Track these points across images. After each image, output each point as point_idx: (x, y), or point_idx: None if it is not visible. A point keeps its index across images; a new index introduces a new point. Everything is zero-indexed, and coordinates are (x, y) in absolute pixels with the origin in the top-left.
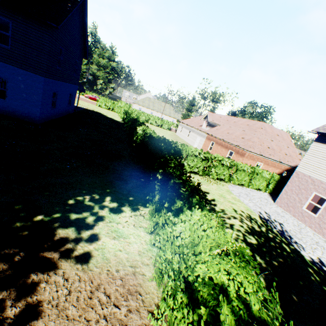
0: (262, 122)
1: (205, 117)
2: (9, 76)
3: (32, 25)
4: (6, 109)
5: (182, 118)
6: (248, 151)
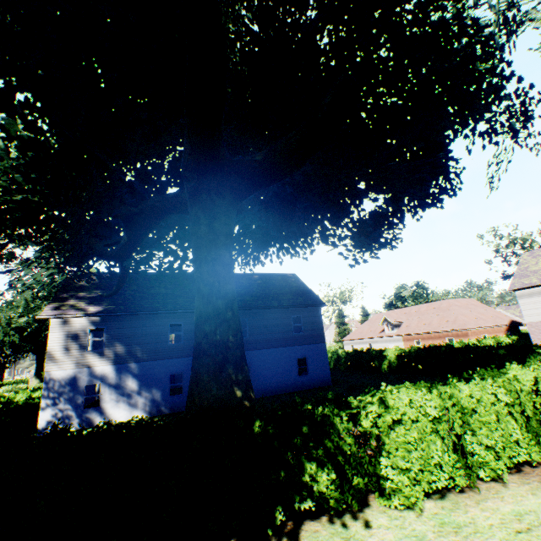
0: (444, 300)
1: (382, 321)
2: (306, 353)
3: (311, 311)
4: (310, 383)
5: (339, 335)
6: (468, 328)
